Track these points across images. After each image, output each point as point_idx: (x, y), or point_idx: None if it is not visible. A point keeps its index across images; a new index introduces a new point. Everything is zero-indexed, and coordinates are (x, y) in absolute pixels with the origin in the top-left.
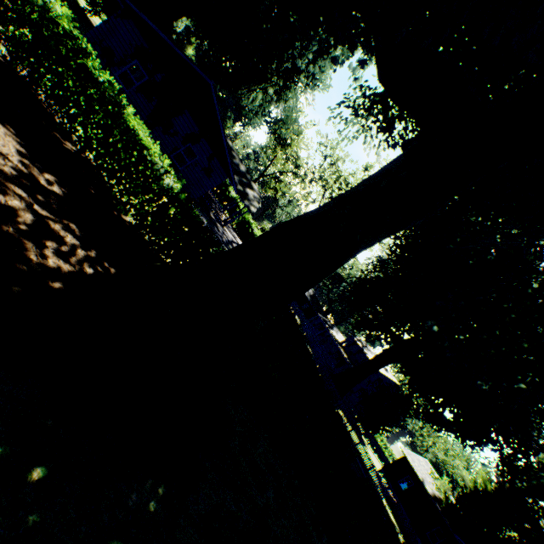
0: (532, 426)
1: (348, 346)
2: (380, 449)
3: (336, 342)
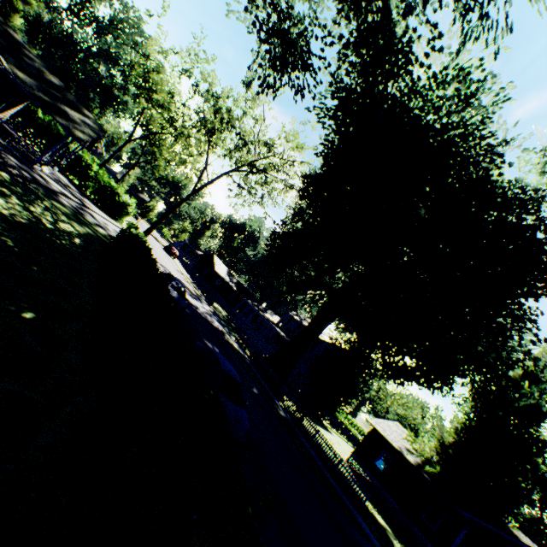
0: (510, 334)
1: (286, 324)
2: (345, 428)
3: (269, 322)
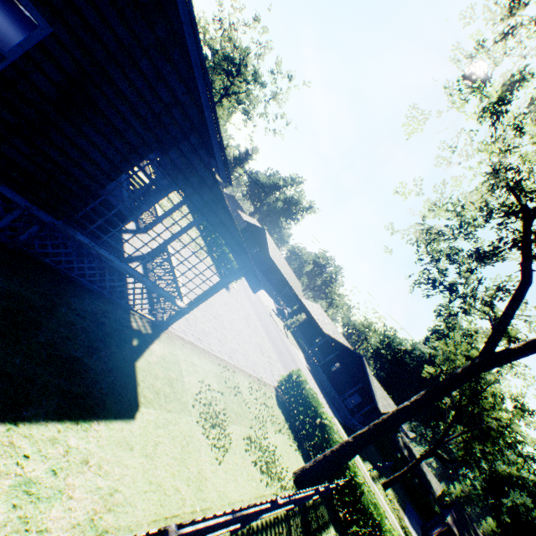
0: None
1: None
2: None
3: None
